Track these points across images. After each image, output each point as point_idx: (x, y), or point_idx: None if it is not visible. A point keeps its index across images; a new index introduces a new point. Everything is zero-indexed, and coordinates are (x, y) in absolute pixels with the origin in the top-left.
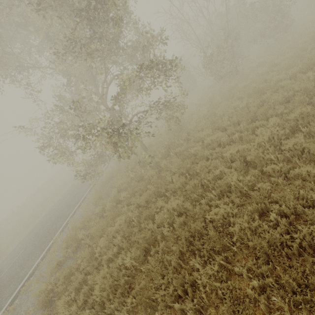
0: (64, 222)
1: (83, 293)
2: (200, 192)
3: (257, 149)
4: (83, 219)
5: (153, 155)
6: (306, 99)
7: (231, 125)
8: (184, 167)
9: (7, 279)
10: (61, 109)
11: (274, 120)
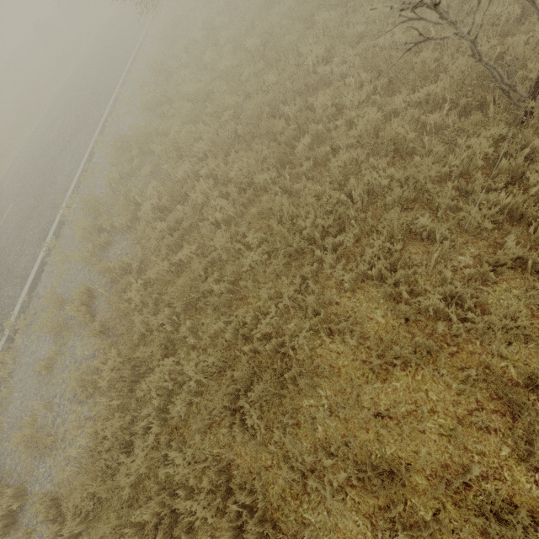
0: (119, 80)
1: (206, 79)
2: None
3: None
4: (166, 50)
5: None
6: None
7: None
8: None
9: (67, 133)
10: None
11: None
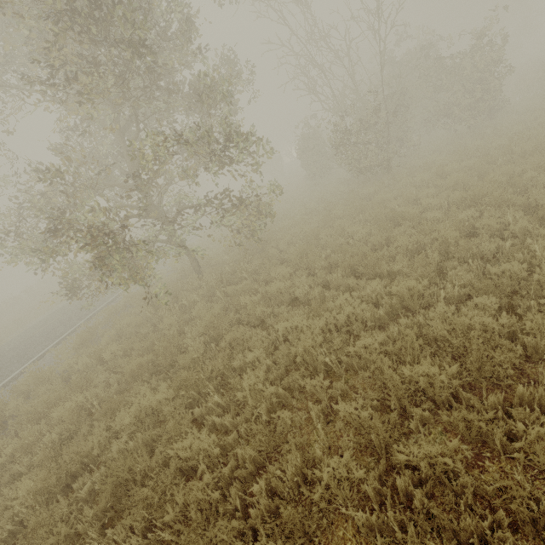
0: (18, 369)
1: None
2: (208, 387)
3: (323, 334)
4: (32, 377)
5: (199, 285)
6: (436, 261)
7: (327, 267)
8: (219, 327)
9: None
10: (38, 172)
11: (374, 285)
